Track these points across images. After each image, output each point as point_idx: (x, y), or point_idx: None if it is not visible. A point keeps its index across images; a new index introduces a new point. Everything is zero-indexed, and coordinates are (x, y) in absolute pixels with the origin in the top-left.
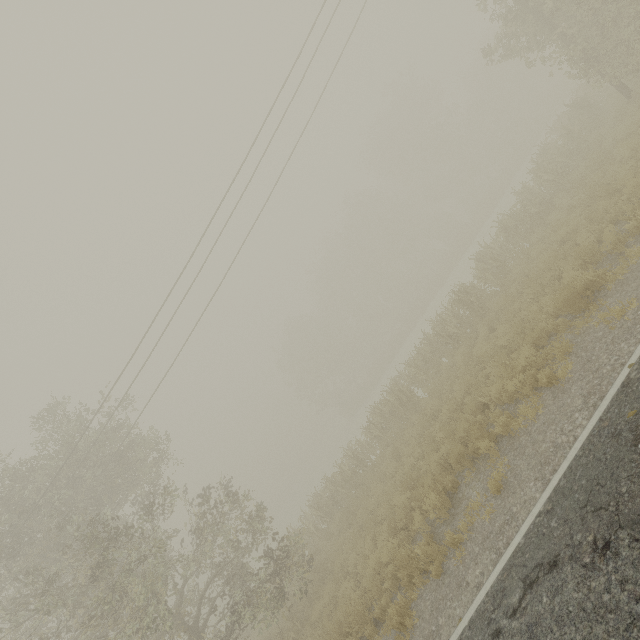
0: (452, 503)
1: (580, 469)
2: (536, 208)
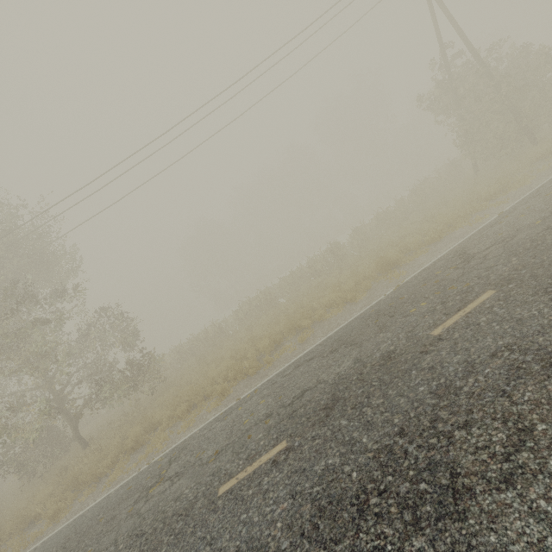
0: (275, 349)
1: (342, 329)
2: (400, 214)
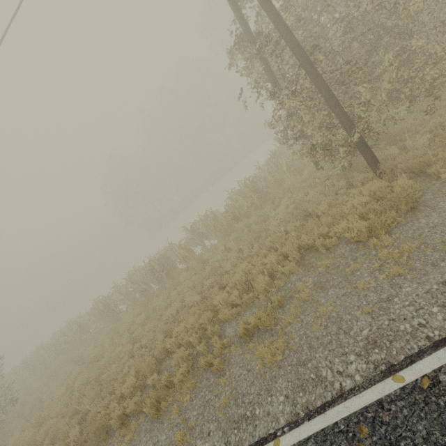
0: None
1: None
2: (227, 223)
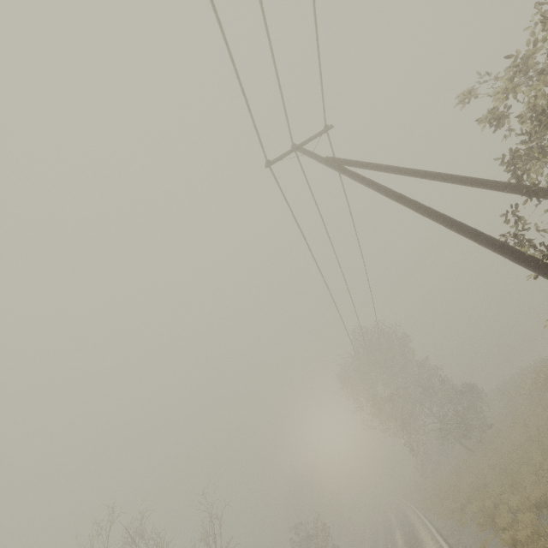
0: None
1: None
2: None
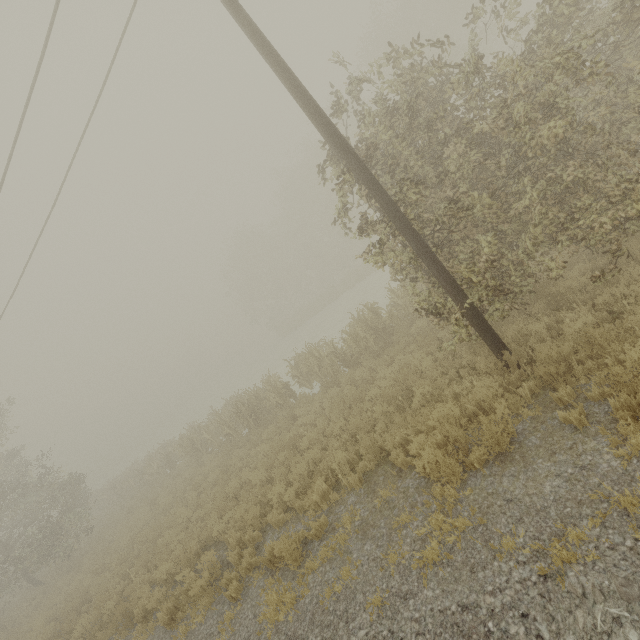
0: None
1: None
2: (331, 369)
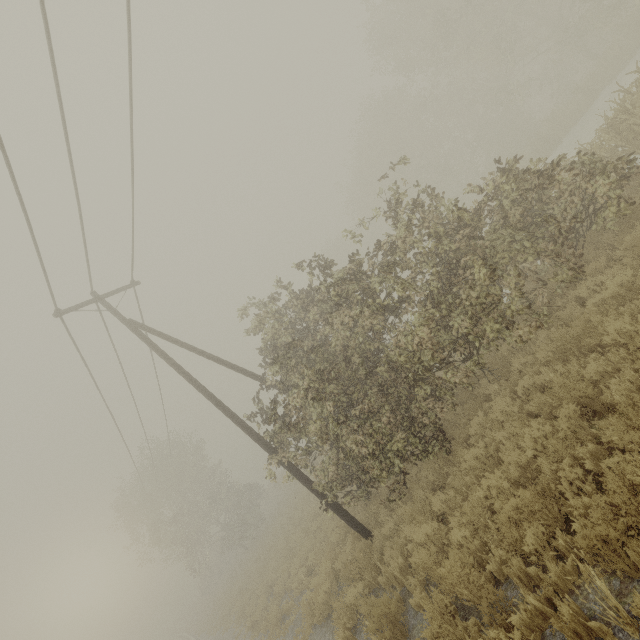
0: None
1: None
2: None
